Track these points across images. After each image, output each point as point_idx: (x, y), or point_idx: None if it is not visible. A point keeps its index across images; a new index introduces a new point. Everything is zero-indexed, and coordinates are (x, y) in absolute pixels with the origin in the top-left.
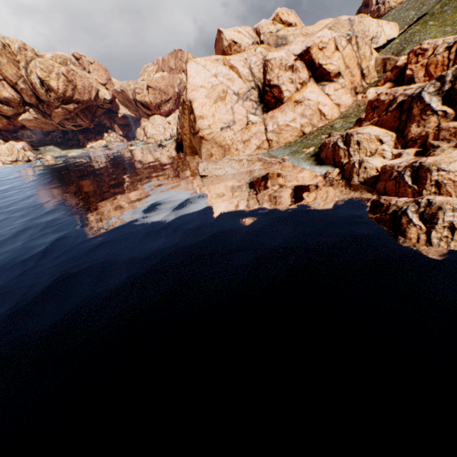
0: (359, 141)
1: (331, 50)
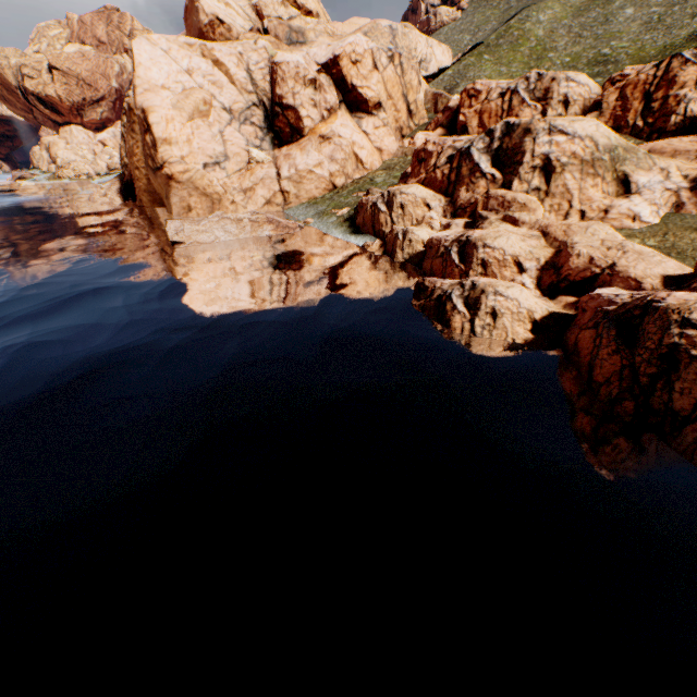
0: (404, 204)
1: (368, 67)
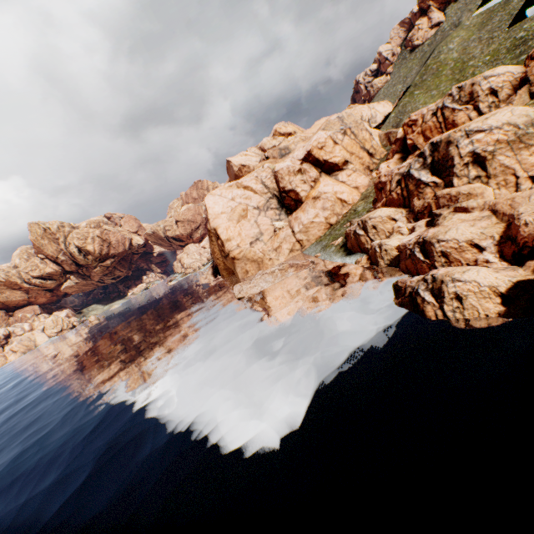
0: (374, 225)
1: (331, 146)
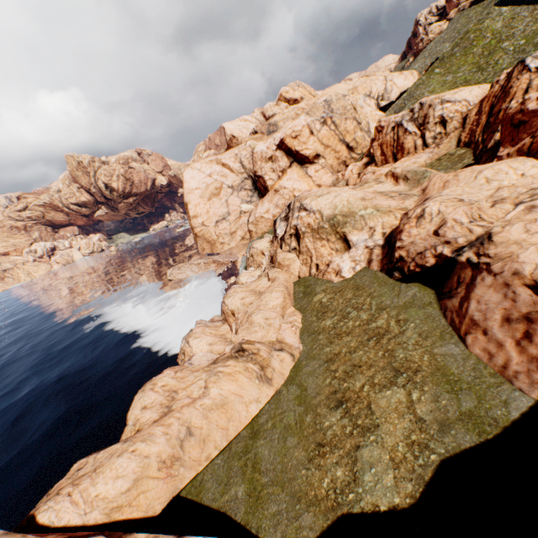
0: (252, 254)
1: (307, 135)
